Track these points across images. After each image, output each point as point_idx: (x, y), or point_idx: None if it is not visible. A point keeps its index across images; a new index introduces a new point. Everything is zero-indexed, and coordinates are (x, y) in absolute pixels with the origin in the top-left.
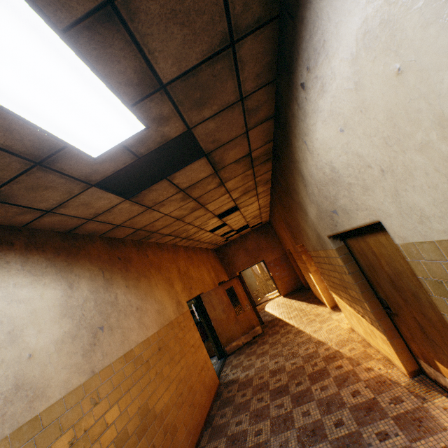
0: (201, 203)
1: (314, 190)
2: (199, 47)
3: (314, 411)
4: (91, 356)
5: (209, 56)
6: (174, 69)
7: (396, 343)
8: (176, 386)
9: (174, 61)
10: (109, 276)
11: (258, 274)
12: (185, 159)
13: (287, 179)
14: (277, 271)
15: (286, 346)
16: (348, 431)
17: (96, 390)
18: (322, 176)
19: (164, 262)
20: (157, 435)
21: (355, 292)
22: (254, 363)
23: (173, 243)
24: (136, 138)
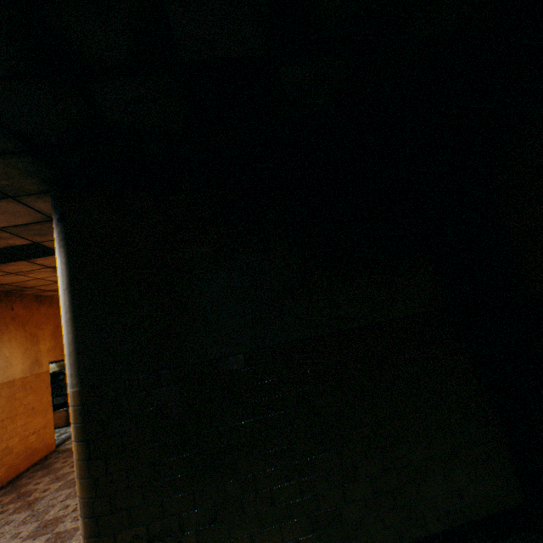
0: None
1: None
2: (24, 219)
3: None
4: None
5: (36, 222)
6: (5, 224)
7: None
8: None
9: (4, 222)
10: None
11: None
12: None
13: None
14: None
15: None
16: None
17: None
18: None
19: (38, 316)
20: None
21: None
22: None
23: None
24: None
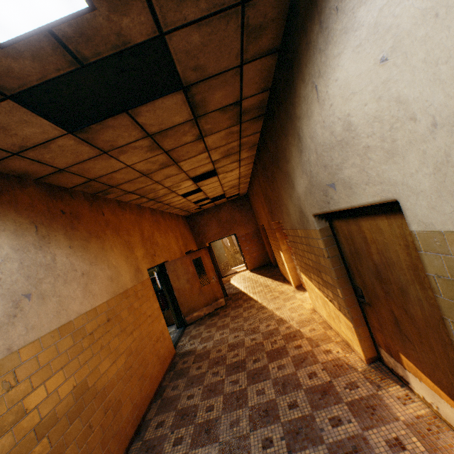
0: (173, 158)
1: (311, 157)
2: None
3: (269, 390)
4: (8, 331)
5: None
6: None
7: (361, 331)
8: (125, 360)
9: None
10: (45, 232)
11: (228, 246)
12: (156, 94)
13: (278, 143)
14: (248, 245)
15: (248, 321)
16: (301, 414)
17: (12, 371)
18: (328, 137)
19: (125, 223)
20: (96, 414)
21: (330, 277)
22: (213, 335)
23: (138, 204)
24: (73, 25)
